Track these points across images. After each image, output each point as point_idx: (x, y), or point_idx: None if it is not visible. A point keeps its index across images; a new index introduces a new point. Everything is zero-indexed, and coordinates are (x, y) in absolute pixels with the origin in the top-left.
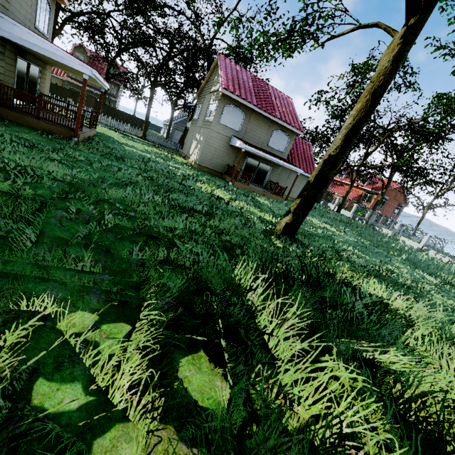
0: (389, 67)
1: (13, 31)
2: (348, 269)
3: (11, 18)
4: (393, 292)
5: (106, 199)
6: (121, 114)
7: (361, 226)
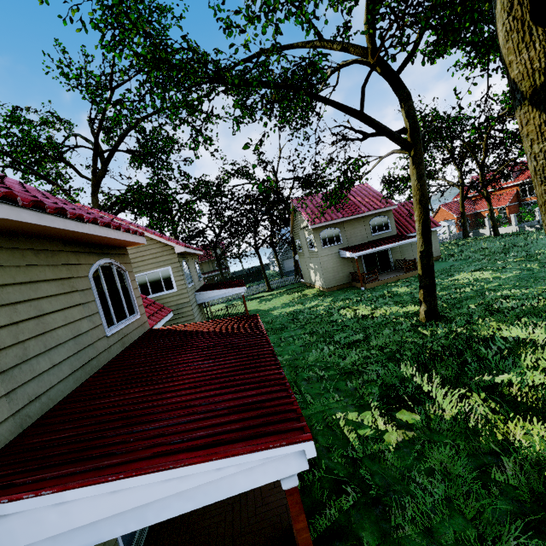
0: (418, 185)
1: (204, 297)
2: (494, 322)
3: (202, 291)
4: (537, 324)
5: (309, 364)
6: (237, 278)
7: (532, 238)
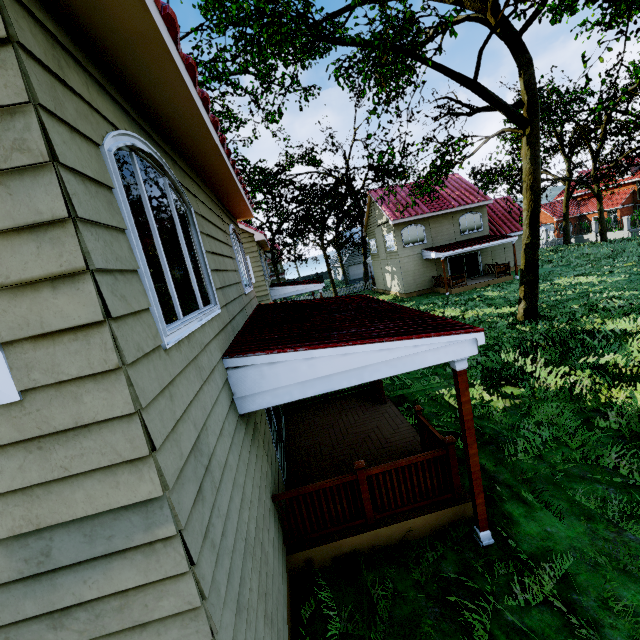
0: (531, 168)
1: (279, 293)
2: (599, 318)
3: (277, 287)
4: None
5: None
6: None
7: None
